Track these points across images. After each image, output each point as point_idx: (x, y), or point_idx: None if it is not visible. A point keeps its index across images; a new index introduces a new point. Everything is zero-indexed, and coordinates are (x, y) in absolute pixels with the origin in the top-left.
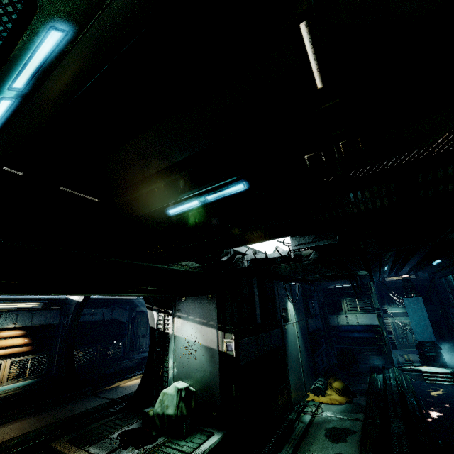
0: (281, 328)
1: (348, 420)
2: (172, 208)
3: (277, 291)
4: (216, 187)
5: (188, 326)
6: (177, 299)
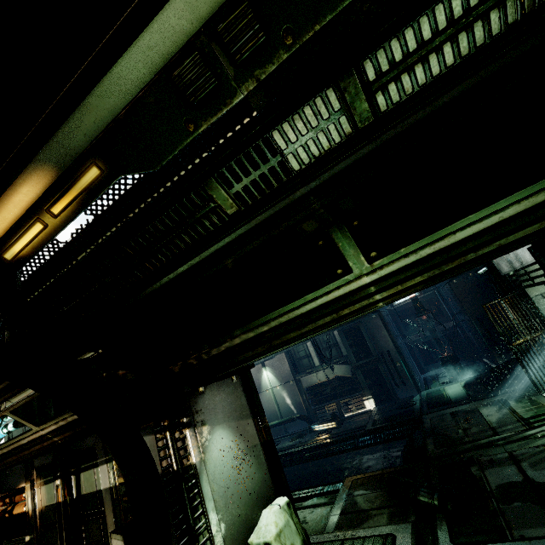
0: None
1: None
2: None
3: None
4: None
5: (221, 432)
6: (192, 391)
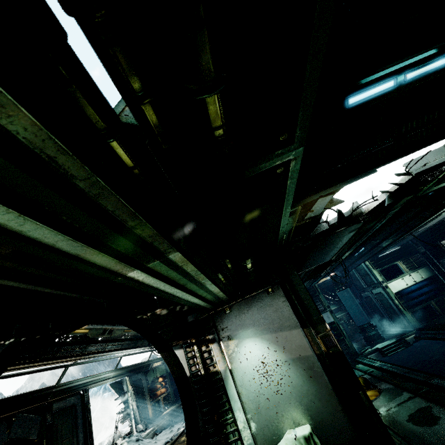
0: None
1: (406, 403)
2: (355, 95)
3: None
4: (424, 59)
5: (251, 345)
6: (216, 313)
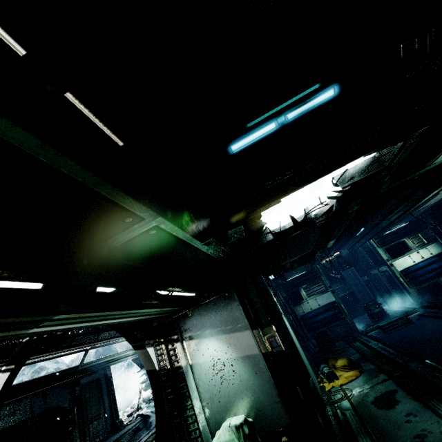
0: (283, 320)
1: (378, 385)
2: (236, 142)
3: (265, 284)
4: (302, 98)
5: (208, 344)
6: (180, 316)
